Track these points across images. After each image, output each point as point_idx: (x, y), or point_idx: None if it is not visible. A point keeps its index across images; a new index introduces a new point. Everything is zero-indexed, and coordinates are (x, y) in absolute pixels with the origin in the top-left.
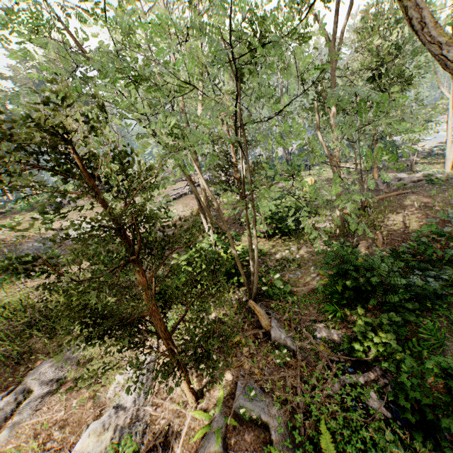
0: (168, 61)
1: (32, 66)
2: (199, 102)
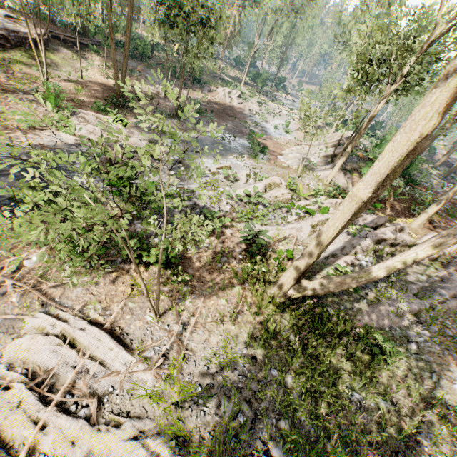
0: None
1: None
2: None
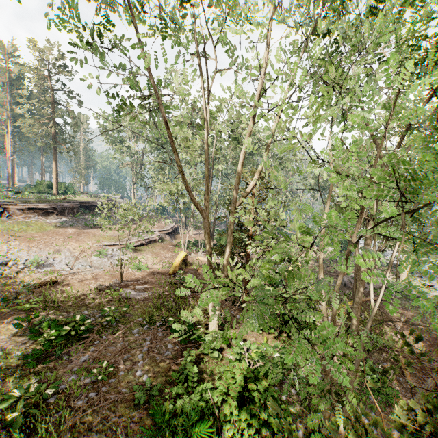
0: (215, 119)
1: (17, 63)
2: (257, 173)
